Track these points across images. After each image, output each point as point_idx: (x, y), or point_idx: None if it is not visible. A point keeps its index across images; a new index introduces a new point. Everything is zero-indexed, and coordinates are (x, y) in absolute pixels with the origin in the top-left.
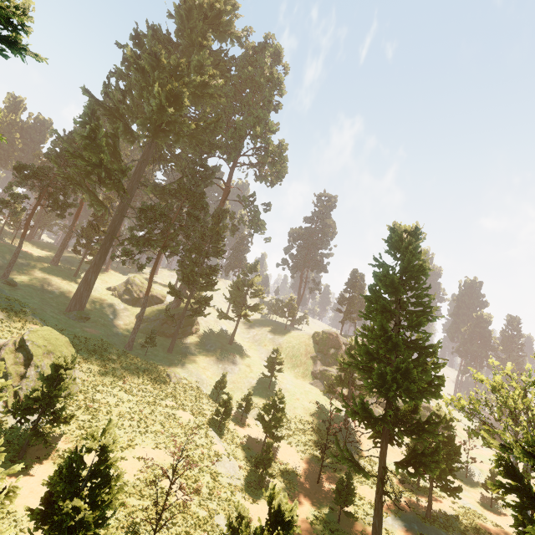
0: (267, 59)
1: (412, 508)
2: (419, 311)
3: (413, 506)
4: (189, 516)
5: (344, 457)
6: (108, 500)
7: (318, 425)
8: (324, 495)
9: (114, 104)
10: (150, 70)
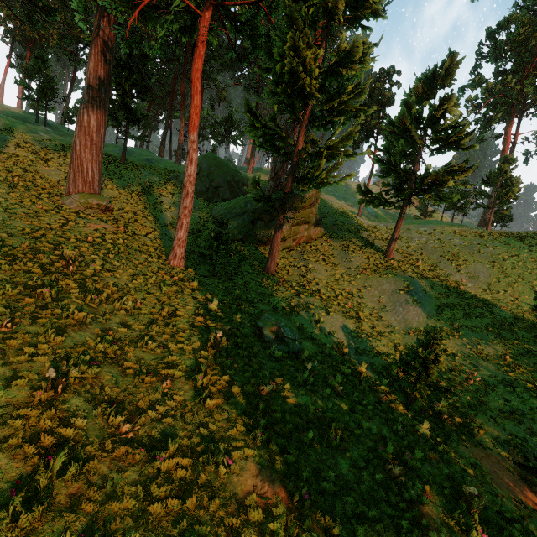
0: None
1: None
2: None
3: None
4: None
5: None
6: None
7: None
8: None
9: None
10: None
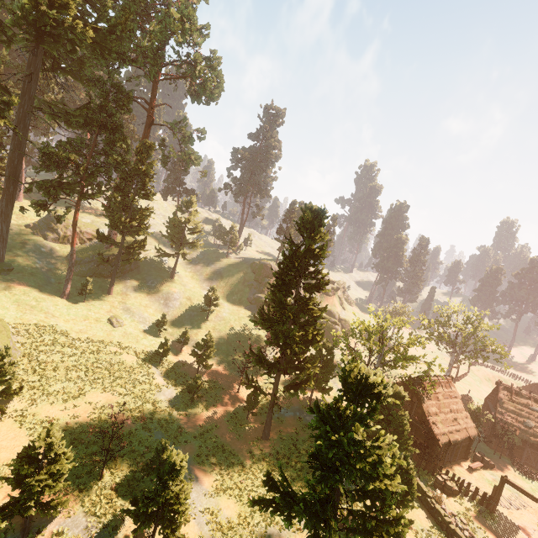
0: None
1: (300, 402)
2: (314, 285)
3: (301, 400)
4: (134, 439)
5: (250, 385)
6: (62, 469)
7: (246, 346)
8: (241, 400)
9: None
10: None
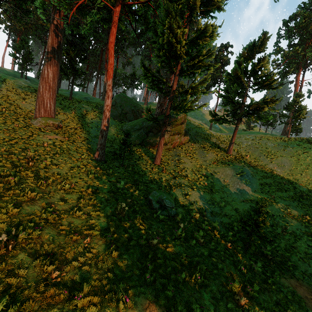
0: None
1: None
2: None
3: None
4: None
5: None
6: None
7: None
8: None
9: None
10: None
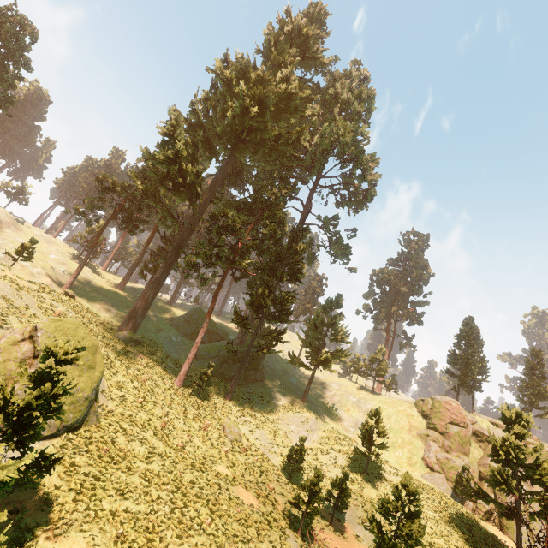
0: (354, 79)
1: None
2: None
3: None
4: None
5: None
6: None
7: None
8: None
9: (198, 120)
10: (236, 83)
